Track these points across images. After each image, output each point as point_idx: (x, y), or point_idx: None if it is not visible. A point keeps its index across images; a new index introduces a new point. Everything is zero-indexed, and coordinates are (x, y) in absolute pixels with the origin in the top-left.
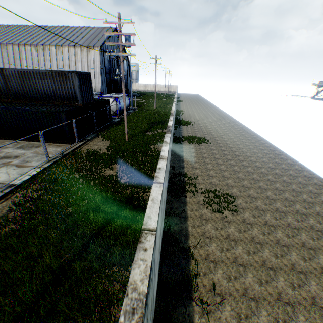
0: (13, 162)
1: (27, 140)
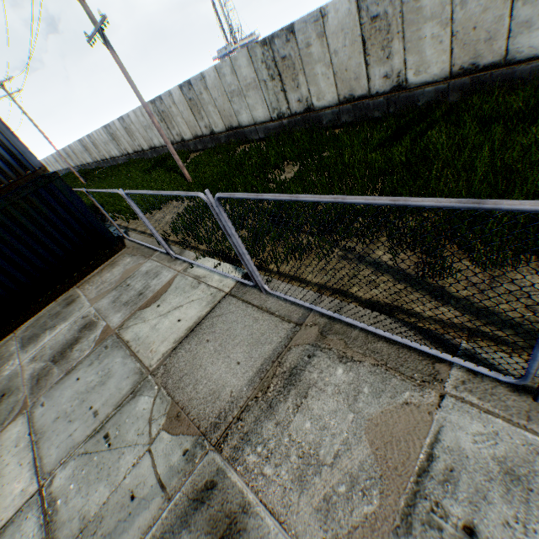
0: (111, 324)
1: (1, 337)
